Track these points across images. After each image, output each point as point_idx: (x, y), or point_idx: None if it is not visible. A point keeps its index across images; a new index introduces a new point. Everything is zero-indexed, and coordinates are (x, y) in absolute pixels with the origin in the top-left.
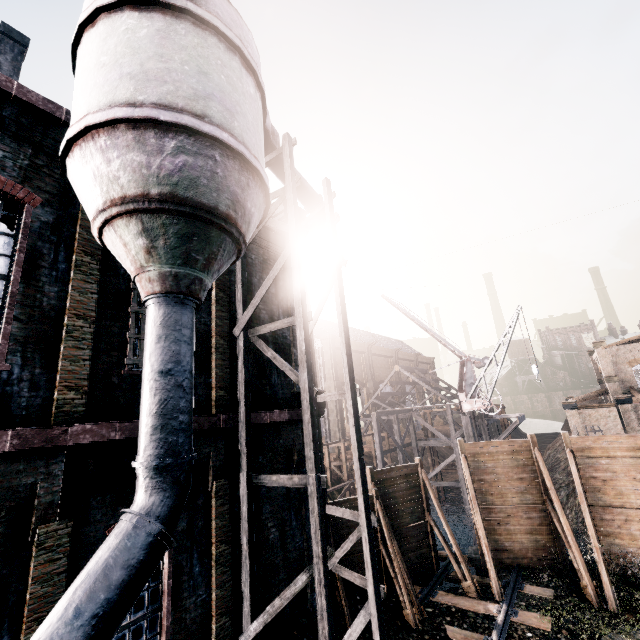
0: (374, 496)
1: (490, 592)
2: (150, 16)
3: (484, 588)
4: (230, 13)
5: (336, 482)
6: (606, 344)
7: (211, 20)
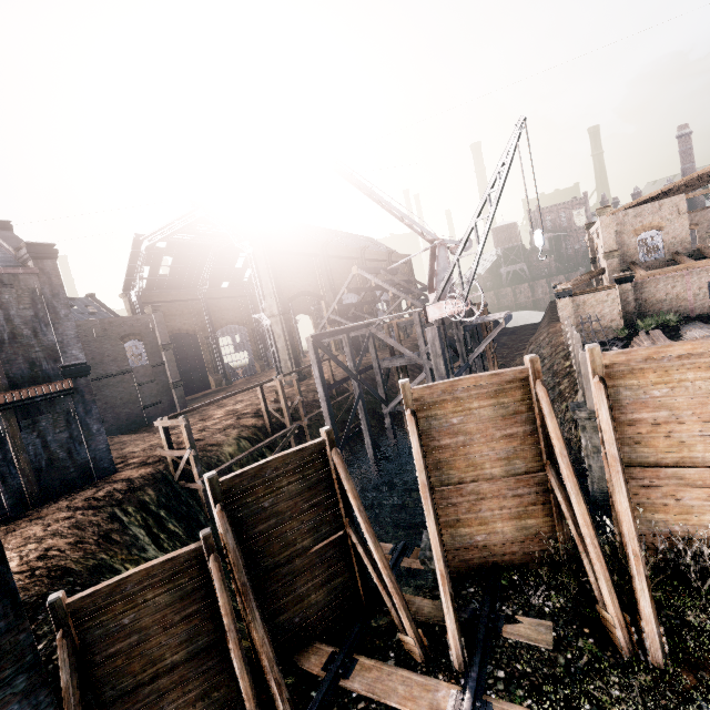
0: (203, 548)
1: (446, 646)
2: None
3: (437, 633)
4: None
5: (280, 427)
6: (613, 209)
7: None
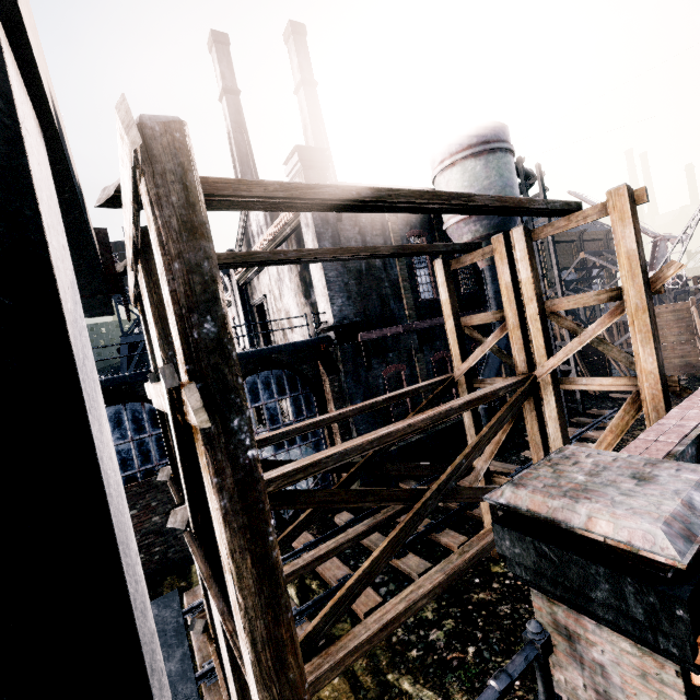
0: None
1: None
2: (479, 159)
3: None
4: (502, 129)
5: None
6: None
7: (499, 146)
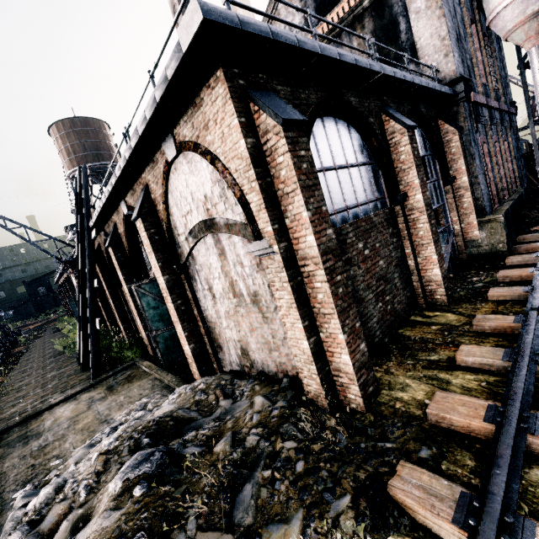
0: None
1: None
2: None
3: None
4: None
5: None
6: None
7: None
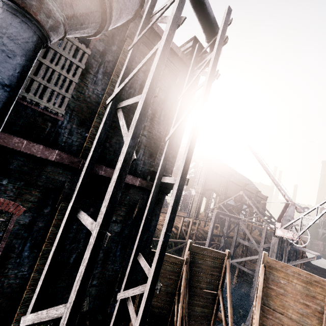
0: (184, 261)
1: None
2: None
3: None
4: None
5: (181, 238)
6: None
7: None
